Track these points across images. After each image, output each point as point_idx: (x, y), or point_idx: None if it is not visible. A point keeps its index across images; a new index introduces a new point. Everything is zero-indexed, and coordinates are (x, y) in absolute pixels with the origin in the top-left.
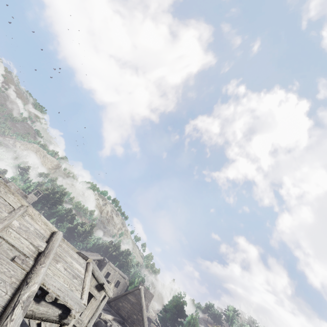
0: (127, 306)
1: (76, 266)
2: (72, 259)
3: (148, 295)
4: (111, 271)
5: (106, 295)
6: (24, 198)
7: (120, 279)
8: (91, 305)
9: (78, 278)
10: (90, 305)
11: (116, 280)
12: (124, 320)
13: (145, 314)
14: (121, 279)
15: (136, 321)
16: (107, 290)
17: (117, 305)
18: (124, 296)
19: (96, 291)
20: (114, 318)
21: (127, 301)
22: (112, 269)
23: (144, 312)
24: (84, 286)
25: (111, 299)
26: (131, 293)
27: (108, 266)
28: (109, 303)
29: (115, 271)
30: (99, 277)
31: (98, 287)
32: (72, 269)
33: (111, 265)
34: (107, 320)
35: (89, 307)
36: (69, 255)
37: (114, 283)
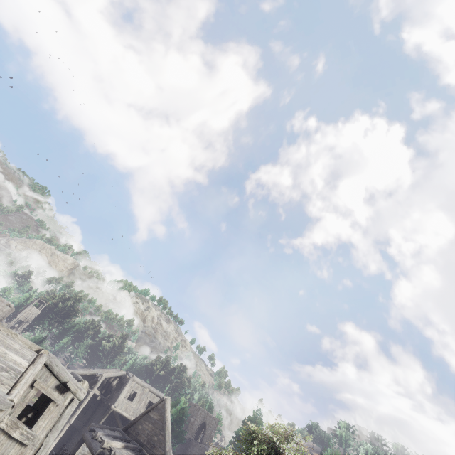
0: (148, 427)
1: (14, 358)
2: (7, 350)
3: (210, 421)
4: (137, 389)
5: (73, 398)
6: (7, 308)
7: (152, 398)
8: (50, 413)
9: (13, 371)
10: (48, 413)
11: (146, 401)
12: (143, 447)
13: (169, 432)
14: (155, 398)
15: (156, 444)
16: (75, 391)
17: (136, 429)
18: (145, 415)
19: (57, 393)
20: (125, 445)
21: (148, 420)
22: (138, 386)
23: (168, 429)
24: (20, 381)
25: (129, 424)
26: (154, 409)
27: (132, 383)
28: (127, 430)
29: (144, 387)
30: (61, 374)
31: (60, 388)
32: (4, 361)
33: (136, 380)
34: (112, 449)
35: (46, 416)
36: (3, 344)
37: (144, 406)
